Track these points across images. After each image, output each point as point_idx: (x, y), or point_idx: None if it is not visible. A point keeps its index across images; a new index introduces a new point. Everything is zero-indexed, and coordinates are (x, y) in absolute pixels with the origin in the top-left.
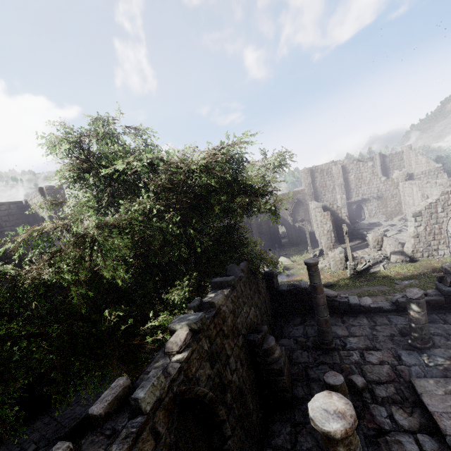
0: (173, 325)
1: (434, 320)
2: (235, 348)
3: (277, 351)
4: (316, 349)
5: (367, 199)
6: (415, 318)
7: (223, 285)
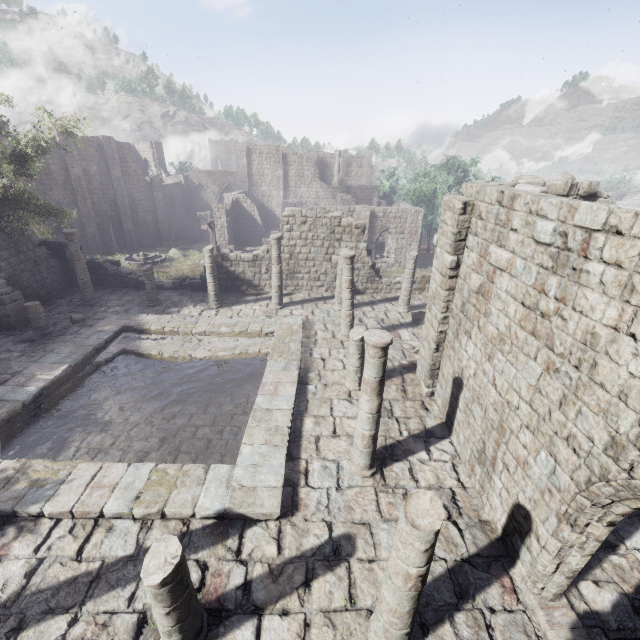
0: None
1: (185, 295)
2: None
3: (4, 289)
4: (80, 305)
5: (304, 204)
6: (146, 285)
7: None
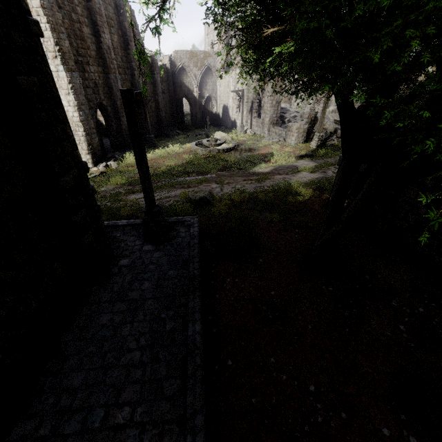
0: None
1: None
2: None
3: None
4: None
5: None
6: None
7: None
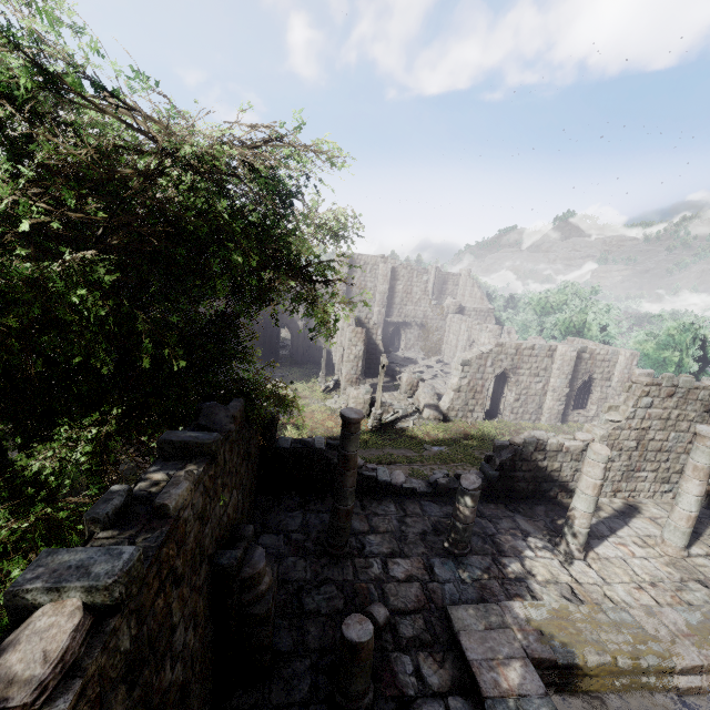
0: (24, 593)
1: None
2: (190, 598)
3: (266, 577)
4: (319, 554)
5: (409, 324)
6: (462, 515)
7: (188, 450)
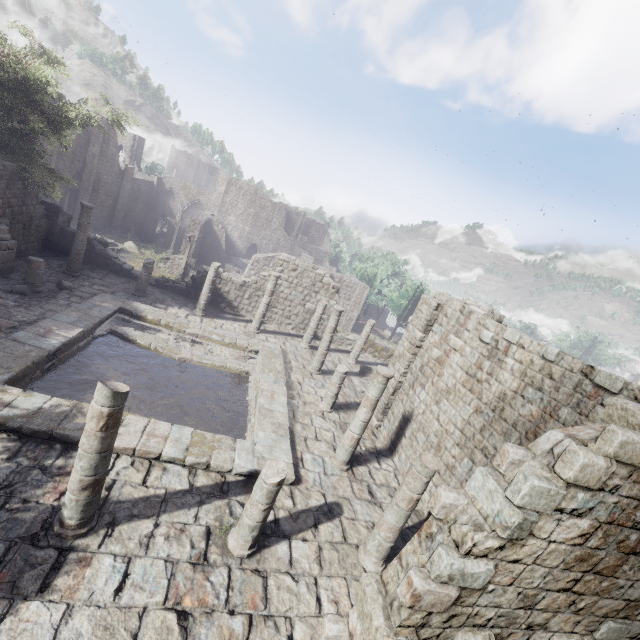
0: None
1: (167, 295)
2: None
3: (5, 235)
4: (60, 272)
5: (264, 245)
6: (141, 276)
7: None
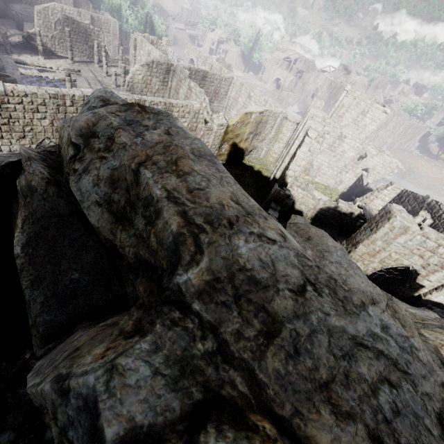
0: None
1: (19, 51)
2: None
3: None
4: None
5: None
6: (5, 42)
7: None
